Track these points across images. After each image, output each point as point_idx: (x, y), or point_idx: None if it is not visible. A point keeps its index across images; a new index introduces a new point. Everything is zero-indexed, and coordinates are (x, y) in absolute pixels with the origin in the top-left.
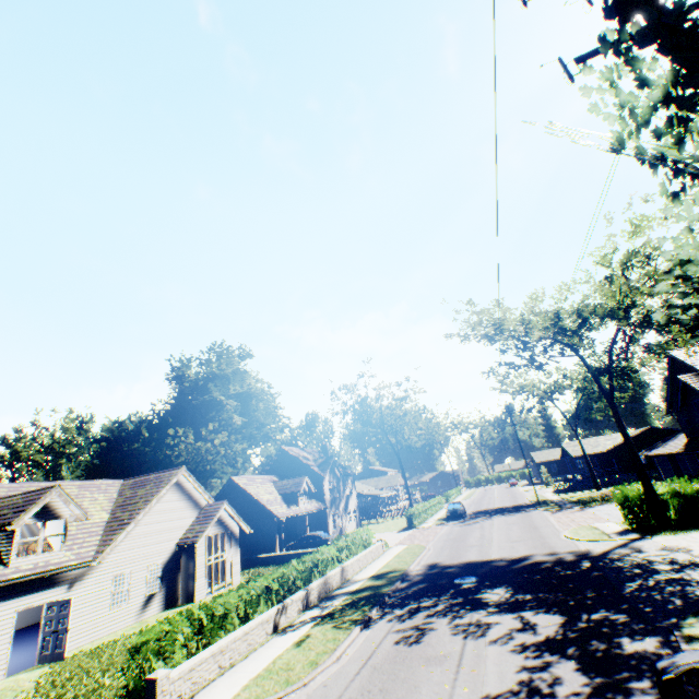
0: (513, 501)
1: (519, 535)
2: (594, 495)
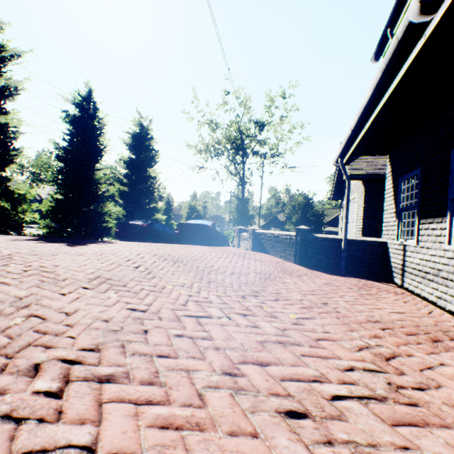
0: None
1: None
2: None
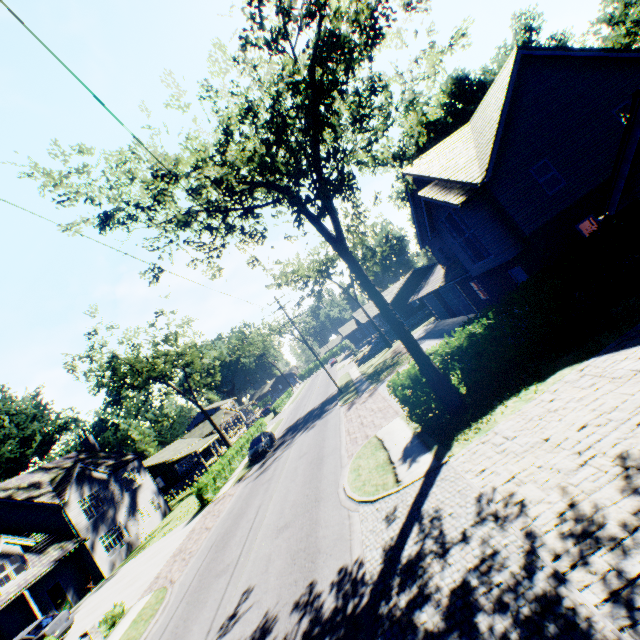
0: (325, 394)
1: (295, 500)
2: (387, 357)
